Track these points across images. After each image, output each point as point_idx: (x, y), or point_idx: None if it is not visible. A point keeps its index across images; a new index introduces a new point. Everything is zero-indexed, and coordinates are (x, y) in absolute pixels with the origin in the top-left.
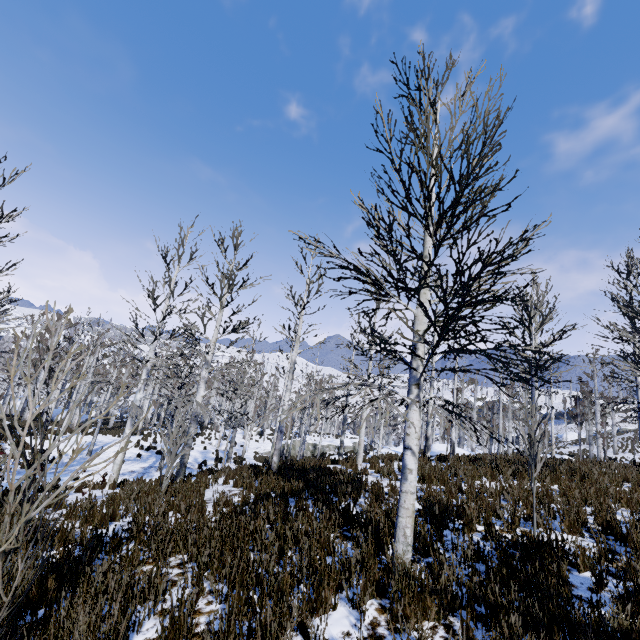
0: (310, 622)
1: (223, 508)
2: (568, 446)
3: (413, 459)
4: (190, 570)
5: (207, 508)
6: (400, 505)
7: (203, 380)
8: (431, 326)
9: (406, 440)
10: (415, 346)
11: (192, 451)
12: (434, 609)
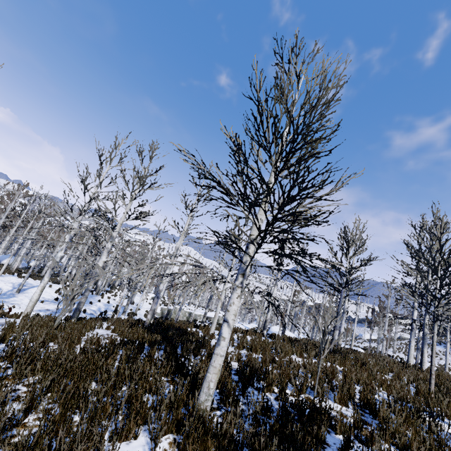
0: (101, 447)
1: (94, 346)
2: (364, 342)
3: (228, 330)
4: (38, 390)
5: (82, 344)
6: (210, 363)
7: (106, 250)
8: (262, 232)
9: (226, 315)
10: (248, 246)
11: (98, 302)
12: (212, 449)
